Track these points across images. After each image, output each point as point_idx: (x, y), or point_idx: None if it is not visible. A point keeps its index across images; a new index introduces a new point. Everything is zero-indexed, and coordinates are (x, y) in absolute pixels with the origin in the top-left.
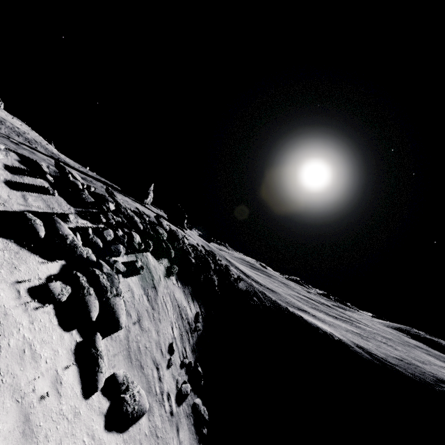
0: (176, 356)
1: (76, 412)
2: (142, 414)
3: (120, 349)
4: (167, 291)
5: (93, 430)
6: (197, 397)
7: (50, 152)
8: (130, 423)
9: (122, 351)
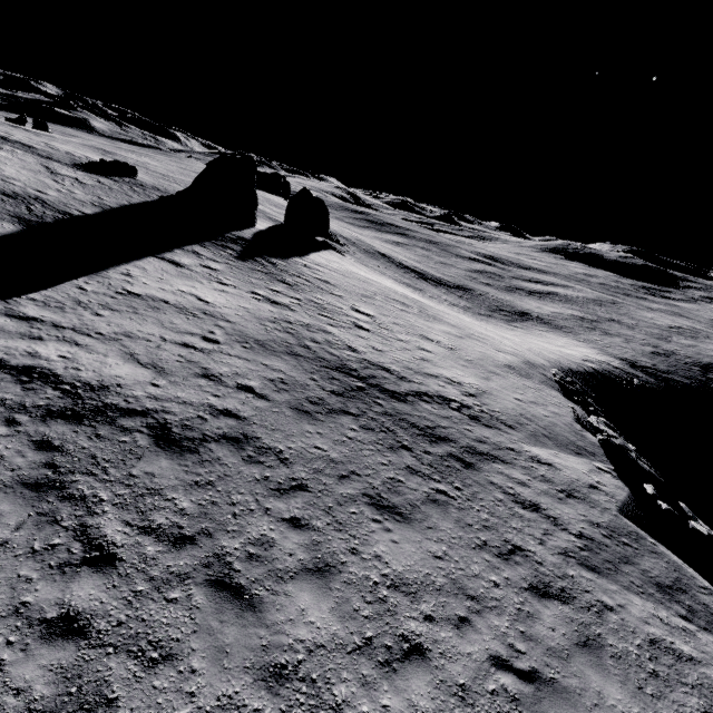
0: None
1: None
2: None
3: None
4: None
5: None
6: None
7: None
8: None
9: None
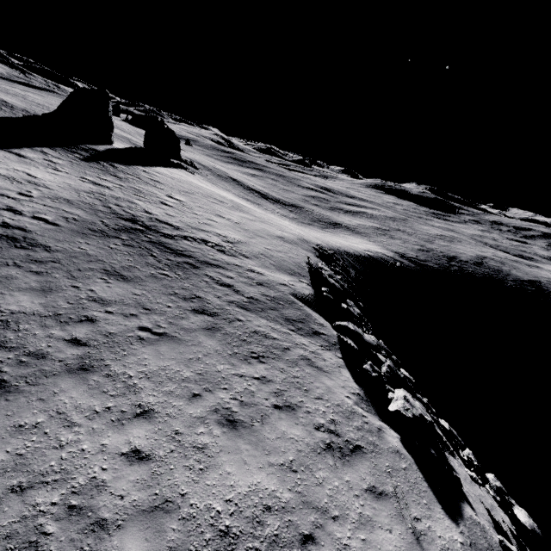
0: None
1: None
2: None
3: None
4: None
5: None
6: None
7: None
8: None
9: None
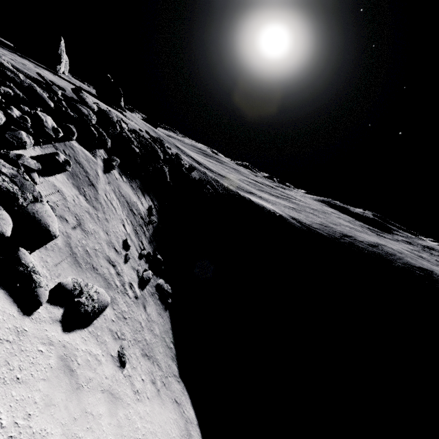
0: (133, 250)
1: (19, 331)
2: (105, 307)
3: (62, 257)
4: (110, 188)
5: (49, 338)
6: (160, 278)
7: None
8: (93, 318)
9: (66, 259)
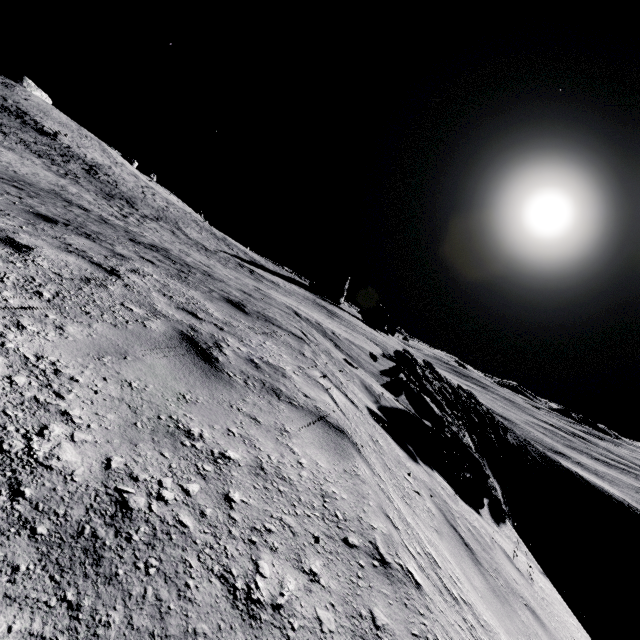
0: None
1: None
2: None
3: None
4: None
5: None
6: None
7: (244, 253)
8: None
9: None
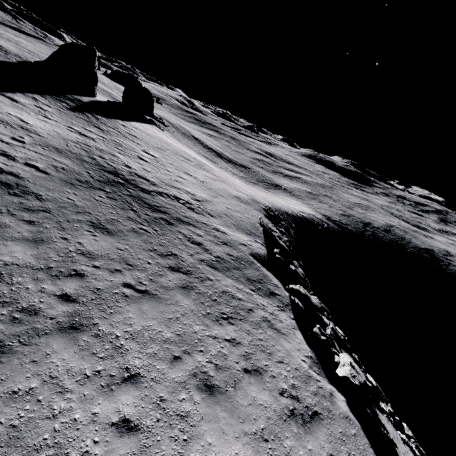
0: None
1: None
2: None
3: None
4: None
5: None
6: None
7: None
8: None
9: None
